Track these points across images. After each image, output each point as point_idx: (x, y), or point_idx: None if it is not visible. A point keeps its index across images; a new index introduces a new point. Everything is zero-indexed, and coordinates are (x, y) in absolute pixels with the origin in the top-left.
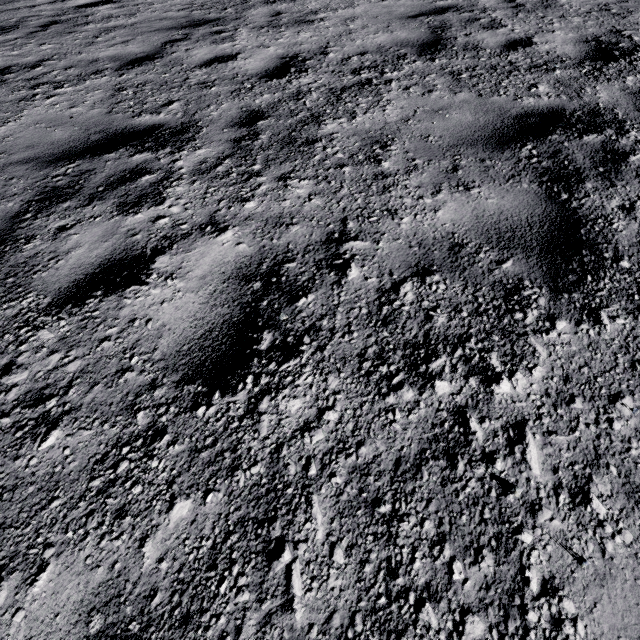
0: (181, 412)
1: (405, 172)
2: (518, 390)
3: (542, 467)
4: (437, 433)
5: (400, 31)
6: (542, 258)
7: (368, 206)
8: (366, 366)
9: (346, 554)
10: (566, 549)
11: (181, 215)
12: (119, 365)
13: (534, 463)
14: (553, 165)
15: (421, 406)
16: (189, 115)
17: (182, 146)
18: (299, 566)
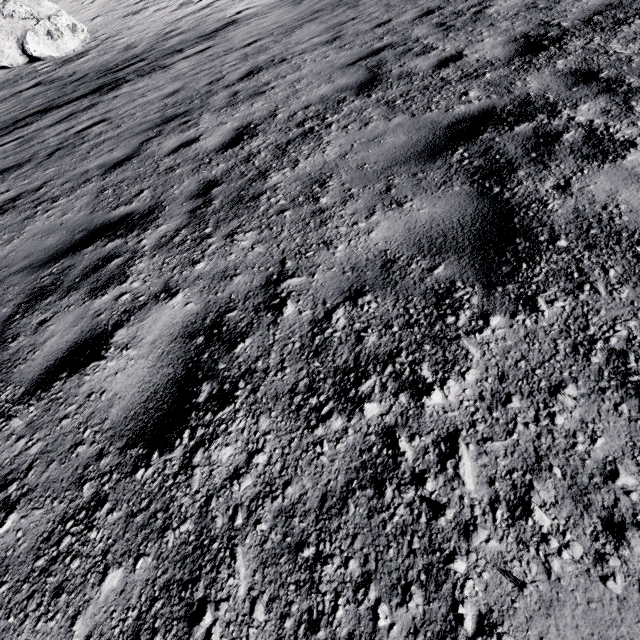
0: (122, 478)
1: (341, 203)
2: (450, 398)
3: (477, 480)
4: (365, 460)
5: (340, 79)
6: (474, 256)
7: (305, 243)
8: (296, 401)
9: (267, 609)
10: (505, 574)
11: (140, 288)
12: (73, 440)
13: (468, 477)
14: (484, 162)
15: (349, 433)
16: (156, 198)
17: (147, 227)
18: (219, 629)
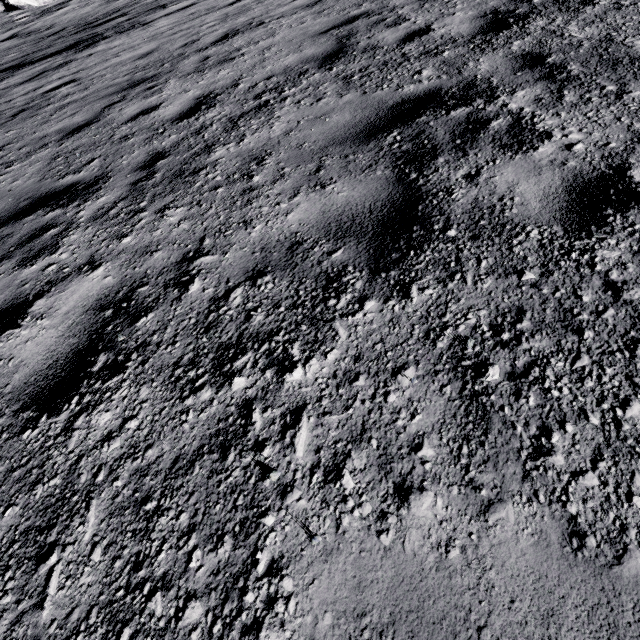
0: (11, 437)
1: (271, 182)
2: (308, 376)
3: (307, 449)
4: (220, 428)
5: (309, 48)
6: (372, 241)
7: (228, 221)
8: (178, 373)
9: (104, 552)
10: (303, 528)
11: (67, 260)
12: None
13: (300, 446)
14: (412, 147)
15: (214, 404)
16: (103, 168)
17: (88, 197)
18: (61, 567)
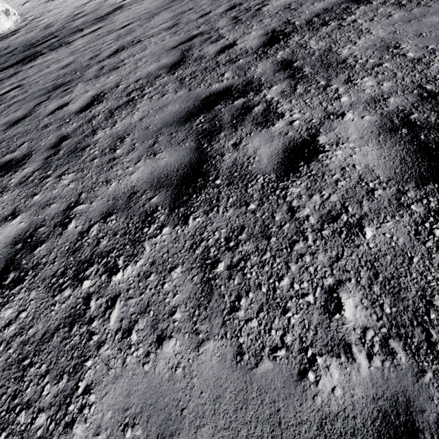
0: None
1: (126, 153)
2: (125, 276)
3: (116, 320)
4: (72, 312)
5: (164, 59)
6: (175, 190)
7: (97, 181)
8: (53, 281)
9: None
10: (106, 365)
11: None
12: None
13: (113, 318)
14: (209, 126)
15: (71, 298)
16: (29, 149)
17: (18, 169)
18: None
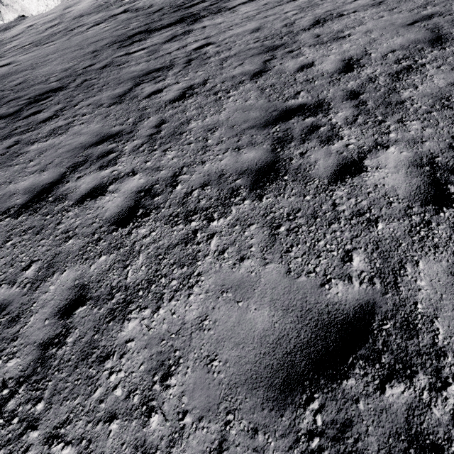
0: (432, 215)
1: None
2: None
3: None
4: None
5: (408, 34)
6: None
7: None
8: None
9: None
10: None
11: (358, 143)
12: (385, 201)
13: None
14: None
15: None
16: (315, 97)
17: (327, 112)
18: None
